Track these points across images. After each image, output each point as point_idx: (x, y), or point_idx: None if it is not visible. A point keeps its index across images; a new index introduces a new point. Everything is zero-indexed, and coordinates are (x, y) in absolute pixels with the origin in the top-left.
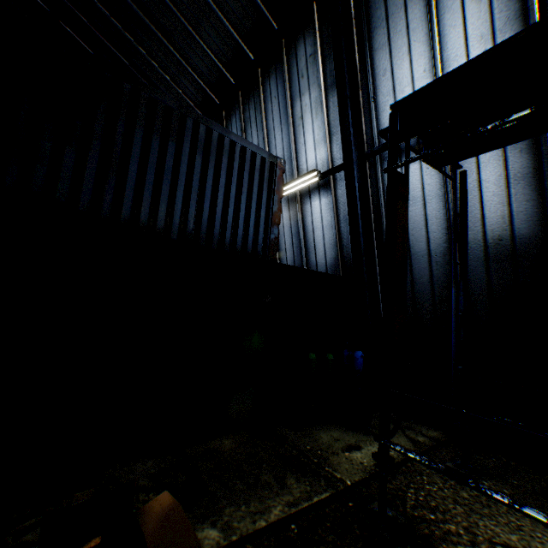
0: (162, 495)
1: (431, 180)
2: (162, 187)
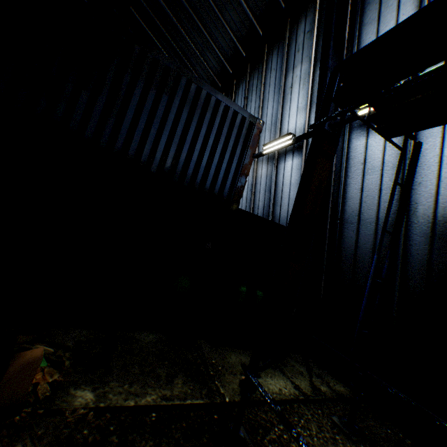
0: (38, 349)
1: (392, 151)
2: (151, 129)
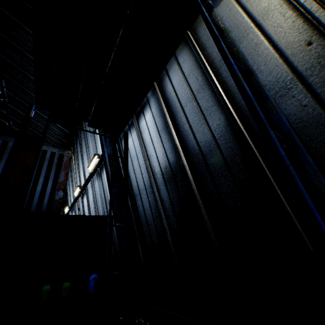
0: None
1: (136, 143)
2: None
